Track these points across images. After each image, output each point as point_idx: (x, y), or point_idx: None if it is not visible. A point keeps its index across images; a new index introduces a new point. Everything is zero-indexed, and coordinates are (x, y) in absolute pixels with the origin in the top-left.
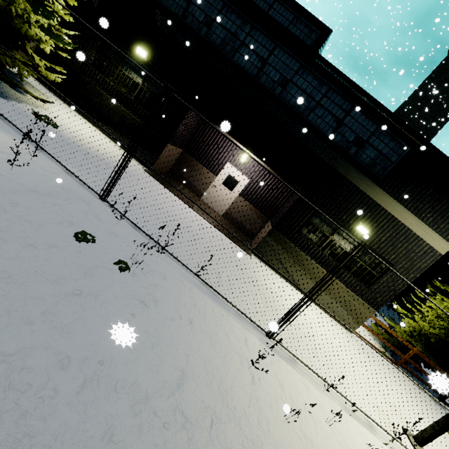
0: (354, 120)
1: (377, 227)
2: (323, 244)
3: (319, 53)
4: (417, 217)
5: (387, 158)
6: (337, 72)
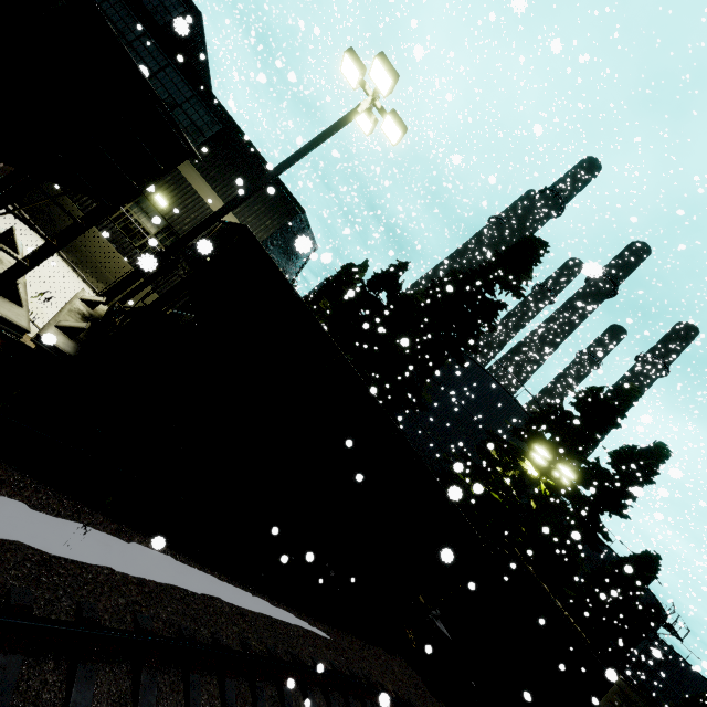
0: (169, 78)
1: (181, 204)
2: (116, 213)
3: (198, 41)
4: (223, 202)
5: (201, 133)
6: (150, 16)
